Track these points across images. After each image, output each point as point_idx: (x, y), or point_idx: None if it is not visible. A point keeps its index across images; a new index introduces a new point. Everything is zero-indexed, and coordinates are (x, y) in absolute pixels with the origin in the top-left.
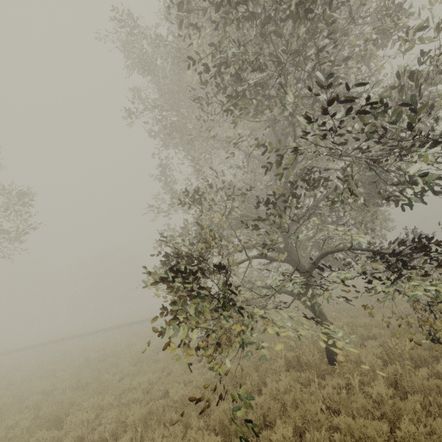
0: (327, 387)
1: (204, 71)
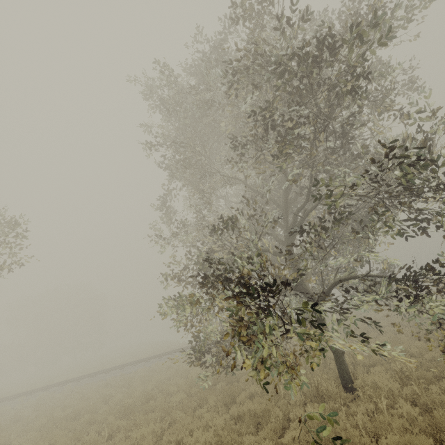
0: (358, 412)
1: (261, 119)
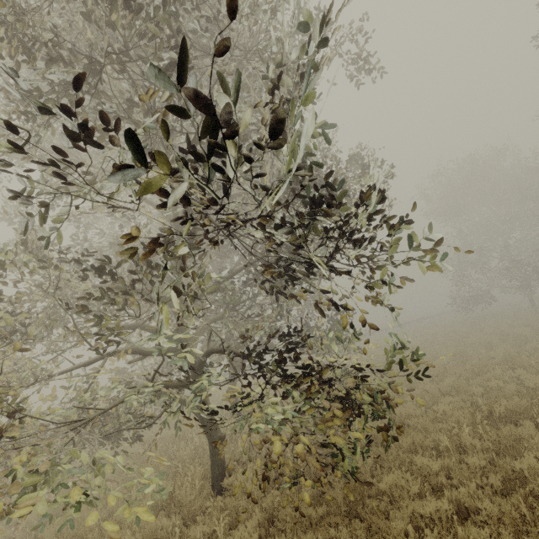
0: None
1: None
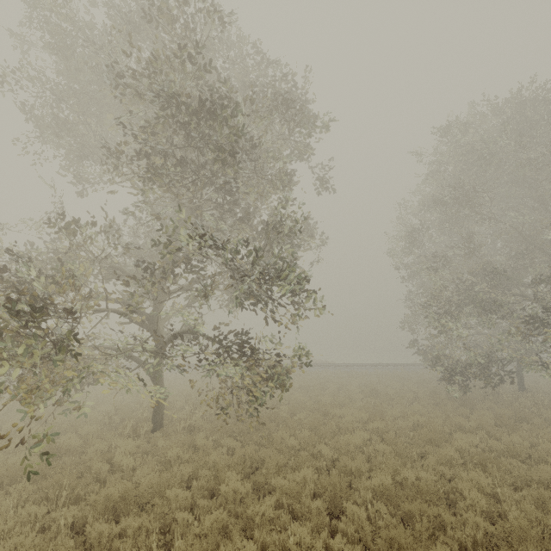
0: None
1: None
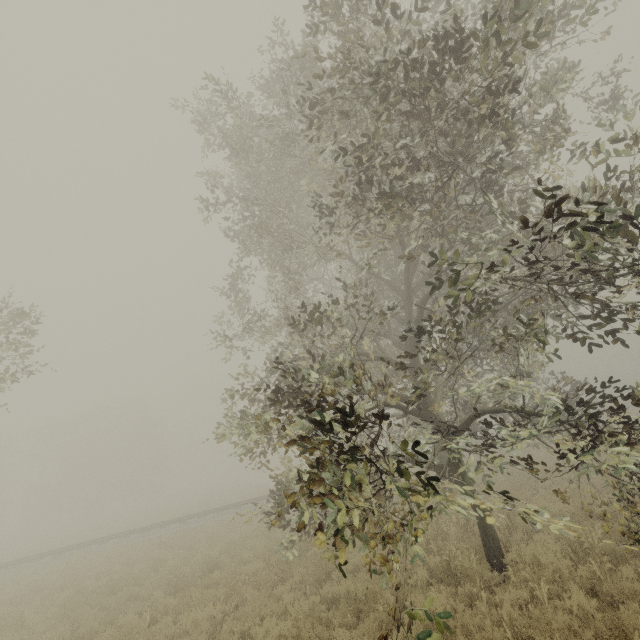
0: (505, 603)
1: (356, 164)
